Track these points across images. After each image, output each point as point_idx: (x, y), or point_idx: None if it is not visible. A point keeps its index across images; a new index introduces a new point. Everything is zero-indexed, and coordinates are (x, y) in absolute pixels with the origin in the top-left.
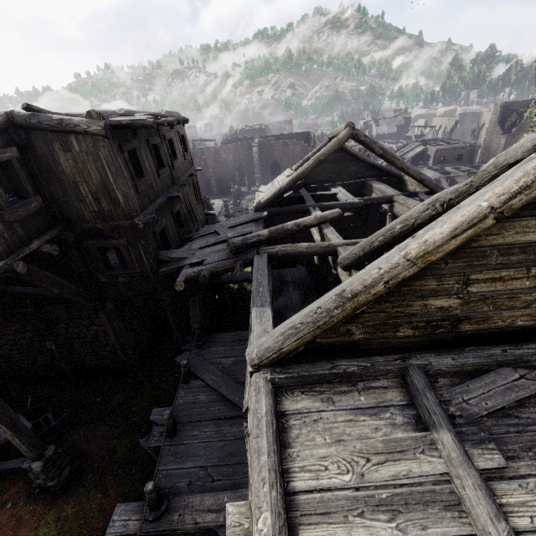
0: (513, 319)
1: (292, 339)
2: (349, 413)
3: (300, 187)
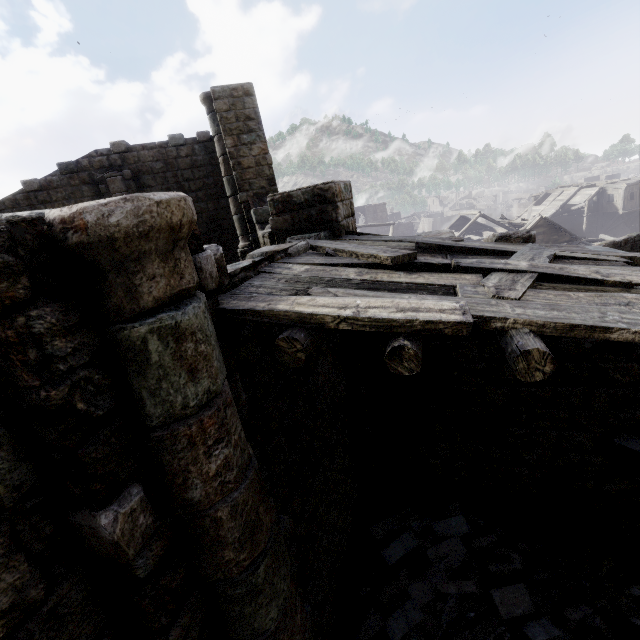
0: None
1: None
2: None
3: None
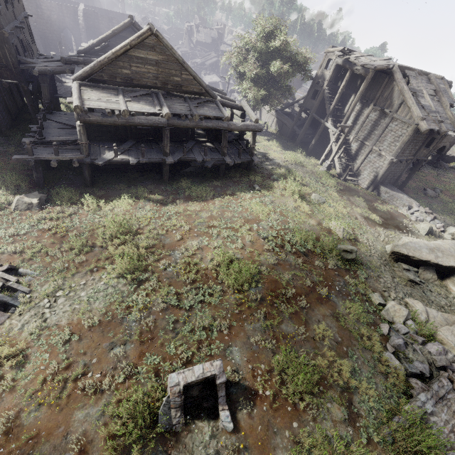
0: (147, 82)
1: (85, 72)
2: (101, 93)
3: (105, 46)
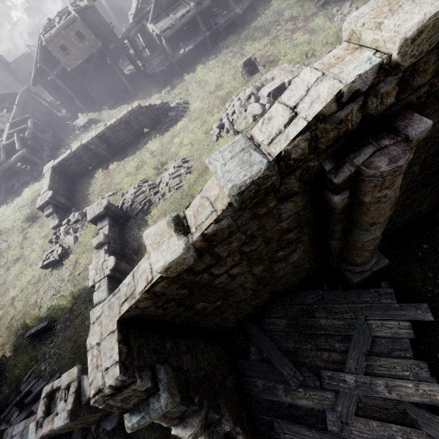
0: None
1: (152, 16)
2: (162, 21)
3: (141, 2)
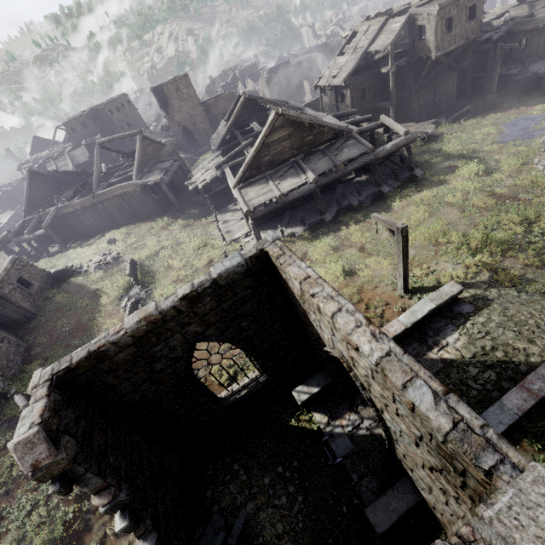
0: None
1: None
2: None
3: None
